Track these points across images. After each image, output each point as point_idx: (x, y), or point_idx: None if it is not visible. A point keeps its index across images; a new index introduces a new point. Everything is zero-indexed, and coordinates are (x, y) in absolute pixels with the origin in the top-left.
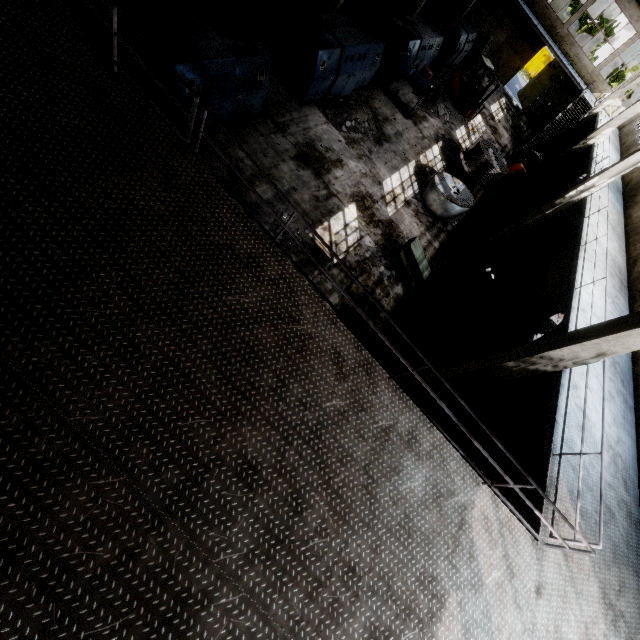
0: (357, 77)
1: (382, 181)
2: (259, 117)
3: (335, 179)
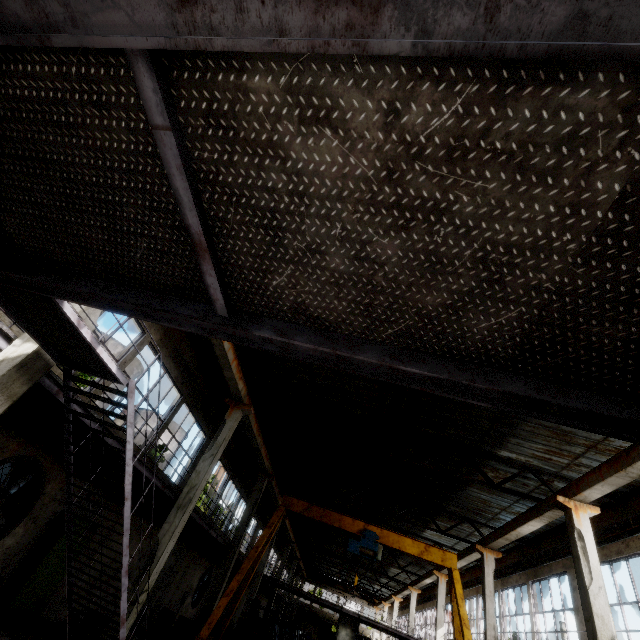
0: None
1: None
2: None
3: None
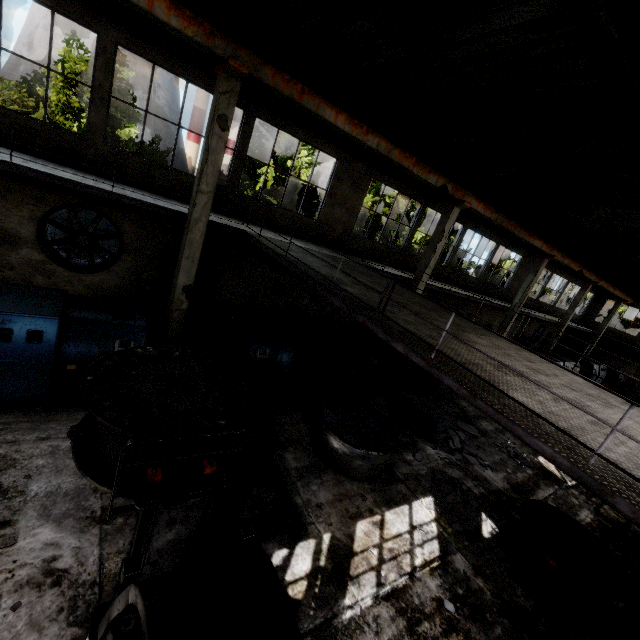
0: None
1: None
2: None
3: None
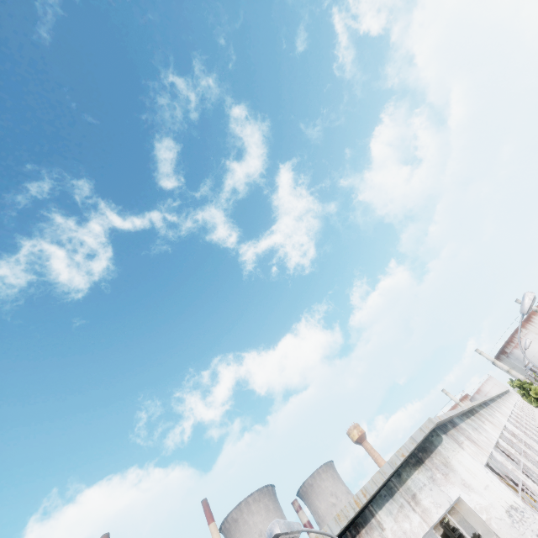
0: None
1: None
2: None
3: None
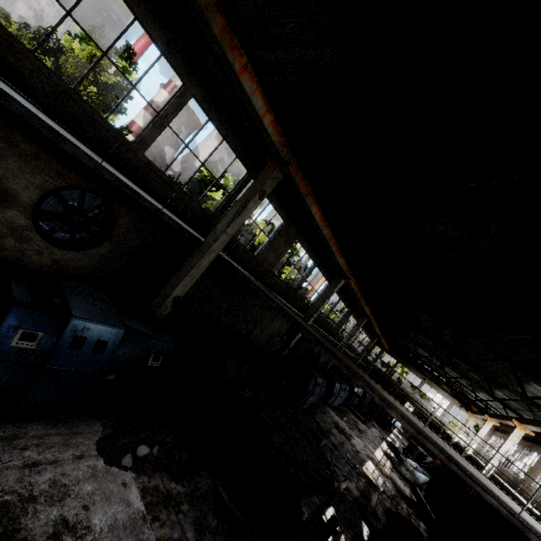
0: (341, 398)
1: (373, 452)
2: (315, 405)
3: (355, 443)
